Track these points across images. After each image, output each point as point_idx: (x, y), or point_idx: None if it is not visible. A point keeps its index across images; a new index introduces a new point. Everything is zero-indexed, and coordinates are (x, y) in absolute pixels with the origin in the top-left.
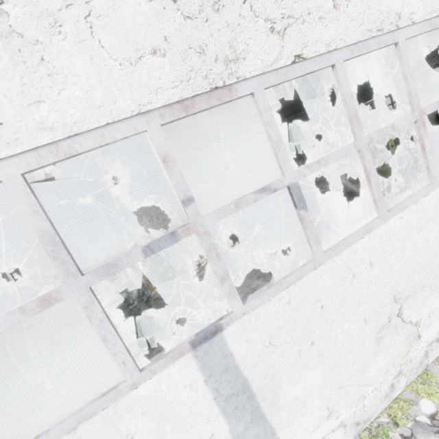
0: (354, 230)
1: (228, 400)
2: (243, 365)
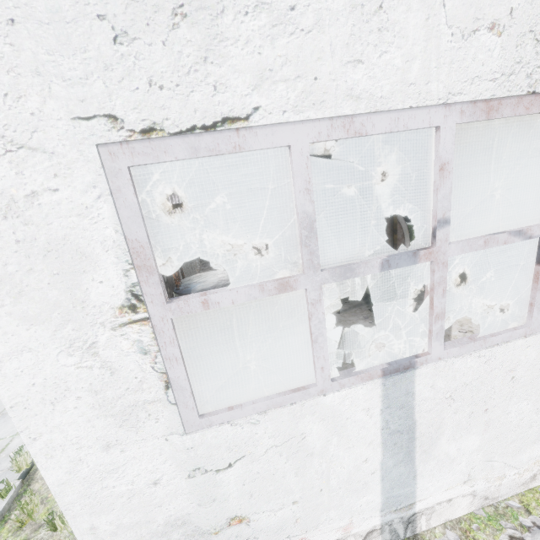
0: None
1: (392, 435)
2: (418, 407)
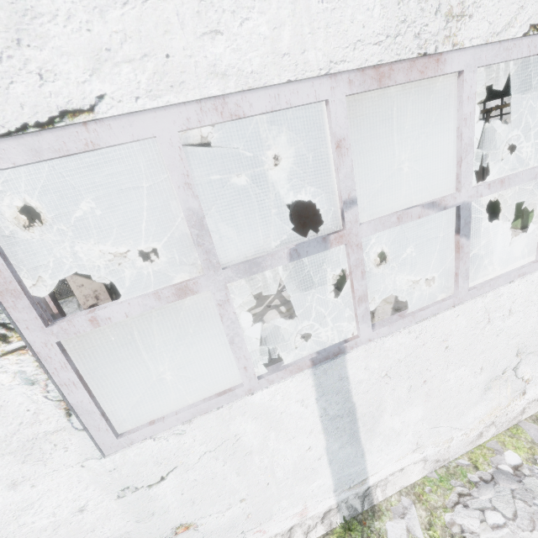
0: (504, 271)
1: (332, 420)
2: (355, 390)
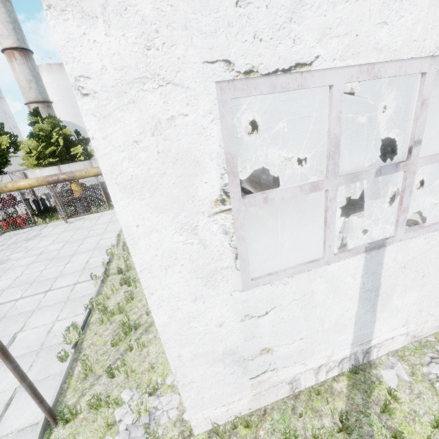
0: None
1: (365, 293)
2: (384, 274)
